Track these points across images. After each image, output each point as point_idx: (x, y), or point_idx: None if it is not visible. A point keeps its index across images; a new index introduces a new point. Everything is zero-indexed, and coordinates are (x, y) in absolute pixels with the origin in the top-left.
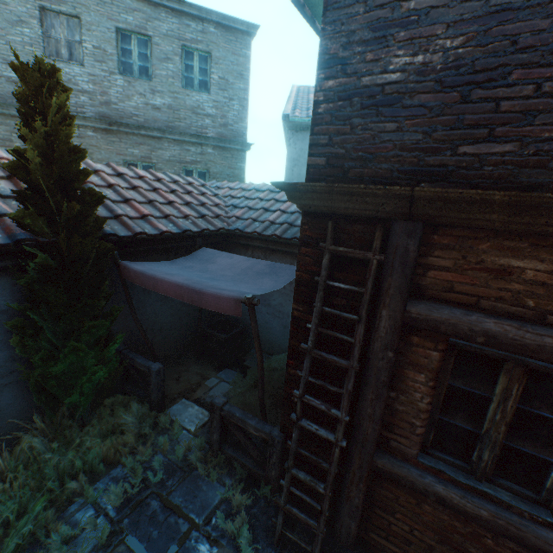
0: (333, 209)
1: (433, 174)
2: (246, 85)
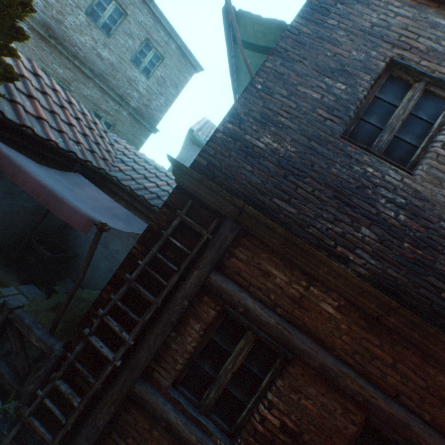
0: (197, 193)
1: (257, 204)
2: (176, 94)
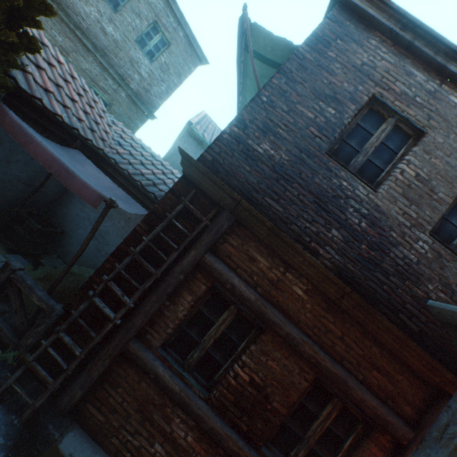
0: (200, 184)
1: (251, 200)
2: (179, 84)
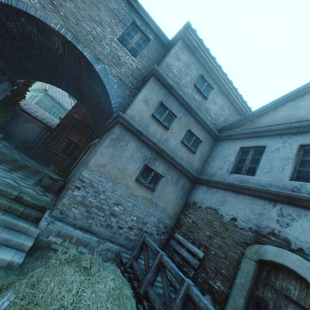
0: (64, 123)
1: (75, 126)
2: None
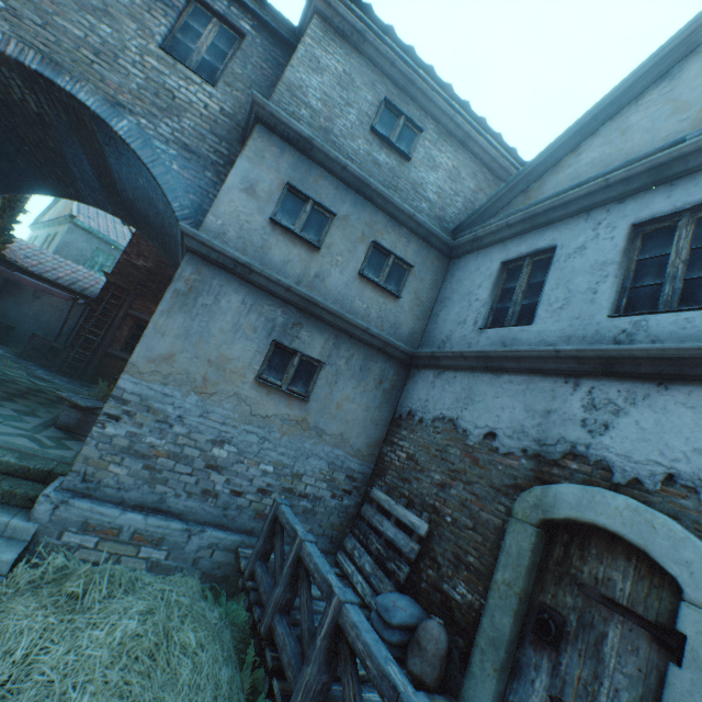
0: (117, 283)
1: (143, 285)
2: None
